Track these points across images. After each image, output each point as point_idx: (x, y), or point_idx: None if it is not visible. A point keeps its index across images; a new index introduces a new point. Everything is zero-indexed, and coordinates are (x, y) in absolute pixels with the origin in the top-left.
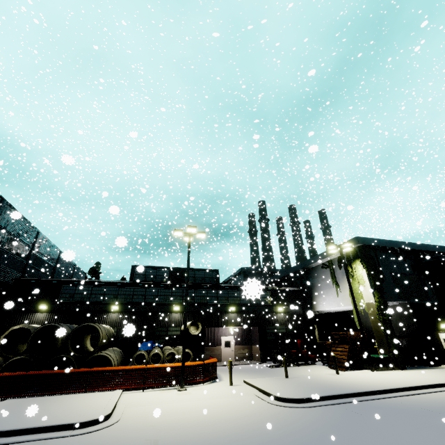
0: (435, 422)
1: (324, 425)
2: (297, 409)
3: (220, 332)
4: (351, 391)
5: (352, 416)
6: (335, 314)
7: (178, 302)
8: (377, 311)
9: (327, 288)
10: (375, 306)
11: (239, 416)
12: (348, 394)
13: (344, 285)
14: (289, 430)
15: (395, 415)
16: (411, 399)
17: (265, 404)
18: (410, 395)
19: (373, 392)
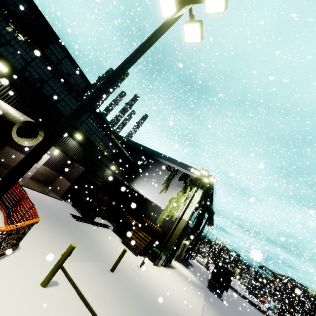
0: None
1: None
2: None
3: None
4: None
5: None
6: (134, 192)
7: (12, 62)
8: (183, 227)
9: (156, 182)
10: (184, 224)
11: None
12: None
13: (172, 192)
14: None
15: None
16: None
17: None
18: None
19: None
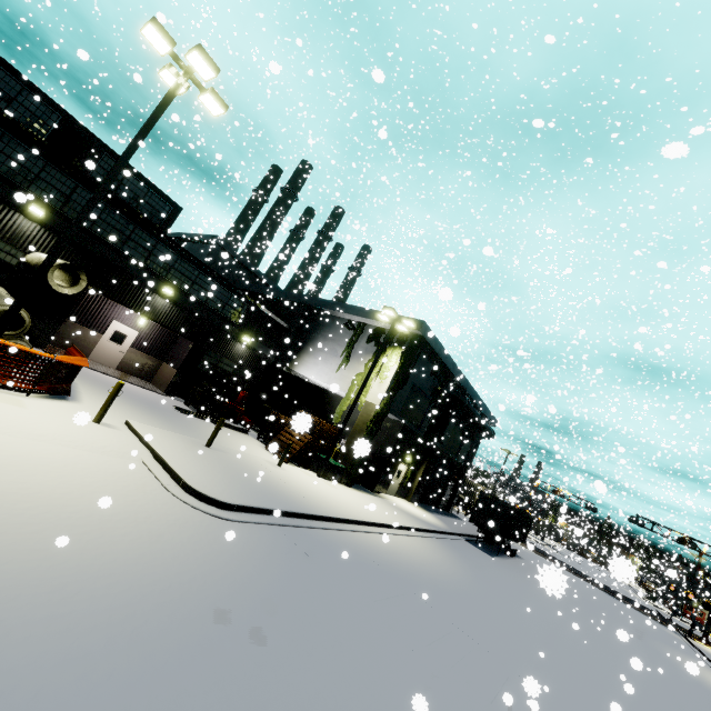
0: (390, 591)
1: (261, 574)
2: (217, 520)
3: (117, 312)
4: (301, 511)
5: (299, 558)
6: (309, 386)
7: (48, 201)
8: (373, 417)
9: (330, 354)
10: (374, 411)
11: (98, 512)
12: (296, 513)
13: (356, 365)
14: (202, 577)
15: (348, 568)
16: (360, 539)
17: (161, 492)
18: (357, 532)
19: (324, 518)
